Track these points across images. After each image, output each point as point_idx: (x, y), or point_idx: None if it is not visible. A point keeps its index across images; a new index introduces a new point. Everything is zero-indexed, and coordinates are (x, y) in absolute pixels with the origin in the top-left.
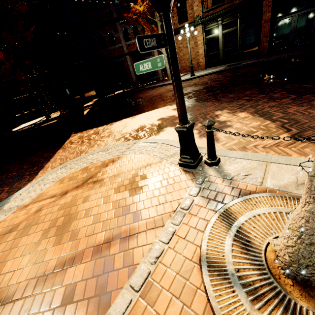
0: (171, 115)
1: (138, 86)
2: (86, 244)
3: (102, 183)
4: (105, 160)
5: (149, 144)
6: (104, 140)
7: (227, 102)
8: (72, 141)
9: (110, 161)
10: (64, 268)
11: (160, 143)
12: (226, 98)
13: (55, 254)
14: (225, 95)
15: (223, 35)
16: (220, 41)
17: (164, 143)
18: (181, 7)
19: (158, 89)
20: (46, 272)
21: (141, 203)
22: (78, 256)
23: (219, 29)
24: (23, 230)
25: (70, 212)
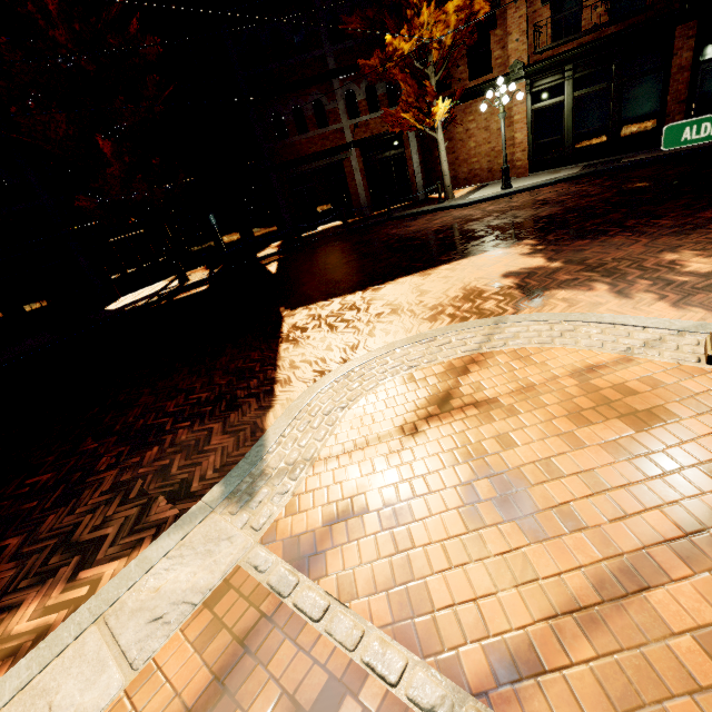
0: (531, 266)
1: (369, 214)
2: (629, 538)
3: (500, 407)
4: (446, 360)
5: (543, 324)
6: (392, 321)
7: (670, 234)
8: (301, 327)
9: (466, 362)
10: (623, 594)
11: (575, 322)
12: (658, 228)
13: (555, 561)
14: (645, 222)
15: (575, 101)
16: (566, 113)
17: (588, 321)
18: (478, 45)
19: (431, 217)
20: (574, 603)
21: (688, 444)
22: (636, 565)
23: (565, 88)
24: (385, 511)
25: (486, 469)
